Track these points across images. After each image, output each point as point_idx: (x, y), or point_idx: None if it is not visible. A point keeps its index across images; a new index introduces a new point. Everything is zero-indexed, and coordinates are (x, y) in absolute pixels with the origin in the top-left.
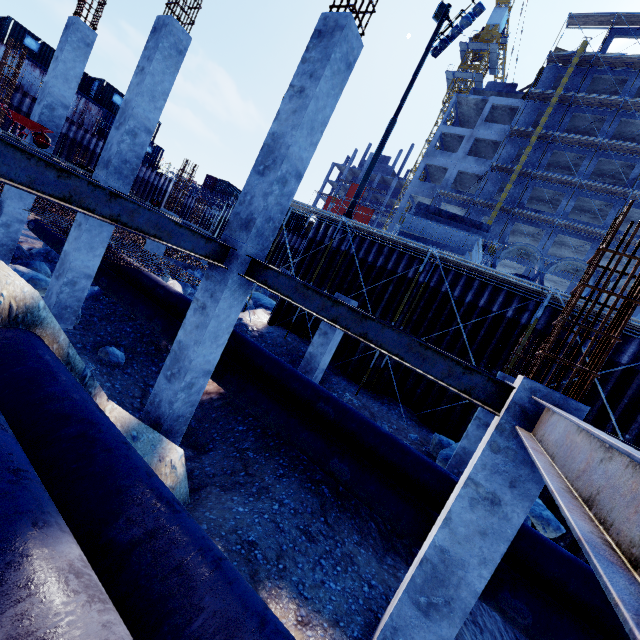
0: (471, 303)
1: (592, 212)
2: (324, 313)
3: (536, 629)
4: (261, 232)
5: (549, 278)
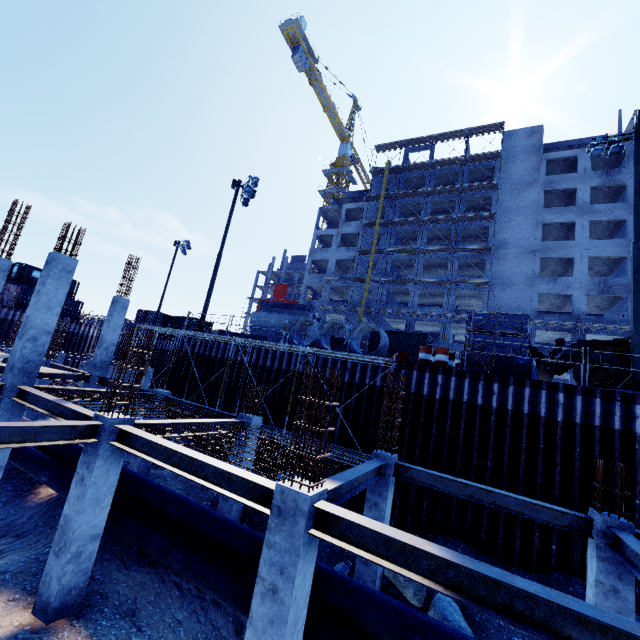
0: (279, 368)
1: (443, 266)
2: (46, 408)
3: (184, 567)
4: (24, 370)
5: (430, 323)
